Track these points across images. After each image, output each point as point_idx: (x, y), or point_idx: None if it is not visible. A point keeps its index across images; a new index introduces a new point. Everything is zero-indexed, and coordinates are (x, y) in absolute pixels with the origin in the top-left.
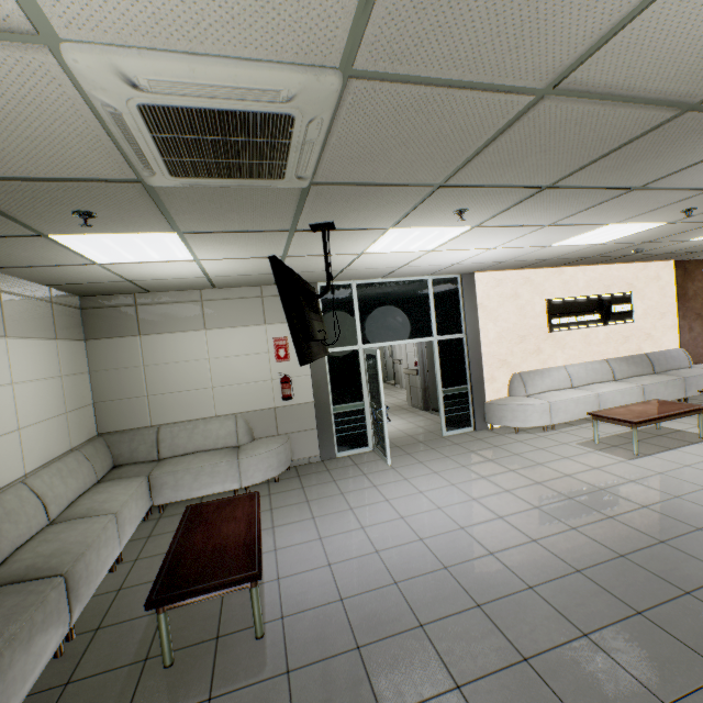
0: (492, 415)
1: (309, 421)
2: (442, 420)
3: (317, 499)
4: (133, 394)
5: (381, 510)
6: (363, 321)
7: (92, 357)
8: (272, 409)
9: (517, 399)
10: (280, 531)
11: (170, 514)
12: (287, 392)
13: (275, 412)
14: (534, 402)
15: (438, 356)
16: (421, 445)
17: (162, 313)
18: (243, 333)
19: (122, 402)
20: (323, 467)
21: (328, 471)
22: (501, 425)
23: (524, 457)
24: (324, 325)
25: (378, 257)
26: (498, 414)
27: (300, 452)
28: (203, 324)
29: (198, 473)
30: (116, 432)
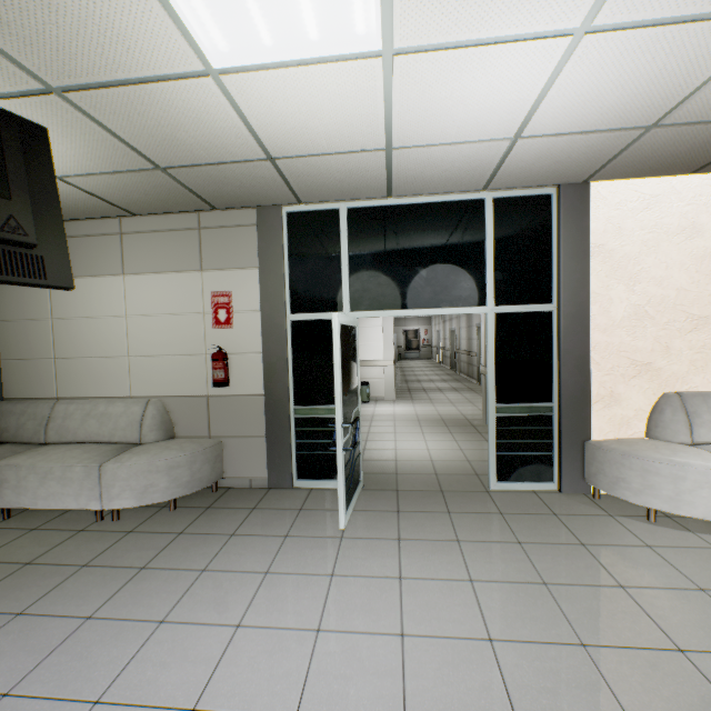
0: (598, 471)
1: (255, 423)
2: (489, 459)
3: (159, 569)
4: (40, 355)
5: (193, 655)
6: (354, 272)
7: (1, 303)
8: (205, 397)
9: (663, 448)
10: (9, 630)
11: (4, 525)
12: (217, 375)
13: (207, 402)
14: (706, 463)
15: (494, 343)
16: (435, 498)
17: (74, 250)
18: (171, 282)
19: (28, 363)
20: (255, 500)
21: (250, 511)
22: (615, 495)
23: (640, 605)
24: (9, 206)
25: (281, 97)
26: (609, 471)
27: (239, 467)
28: (122, 267)
29: (45, 476)
30: (22, 399)
